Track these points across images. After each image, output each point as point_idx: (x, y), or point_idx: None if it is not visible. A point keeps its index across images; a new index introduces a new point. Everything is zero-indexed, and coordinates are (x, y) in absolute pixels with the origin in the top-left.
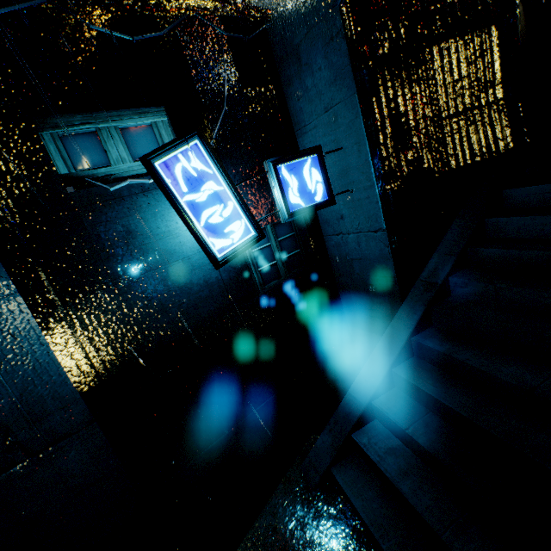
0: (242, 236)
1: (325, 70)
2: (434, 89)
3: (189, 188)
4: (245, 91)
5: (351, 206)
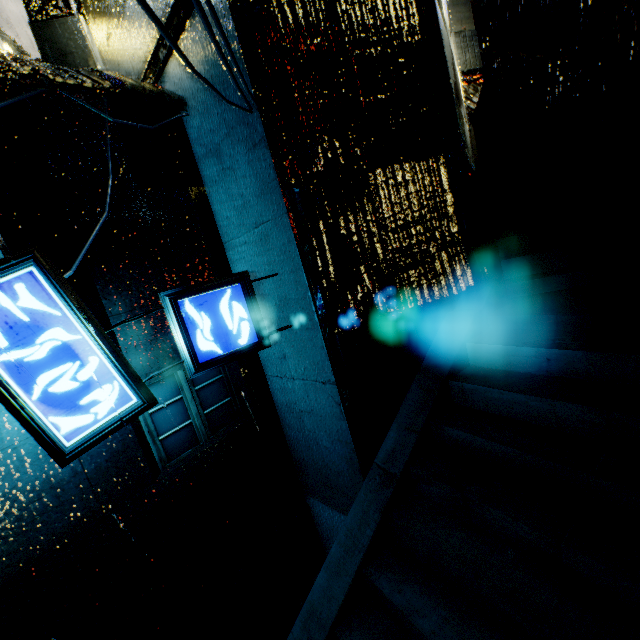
0: (114, 406)
1: (251, 179)
2: (381, 216)
3: (13, 339)
4: (145, 192)
5: (294, 345)
